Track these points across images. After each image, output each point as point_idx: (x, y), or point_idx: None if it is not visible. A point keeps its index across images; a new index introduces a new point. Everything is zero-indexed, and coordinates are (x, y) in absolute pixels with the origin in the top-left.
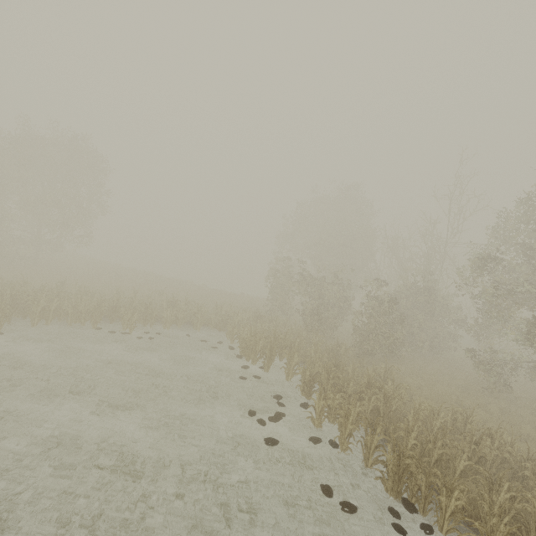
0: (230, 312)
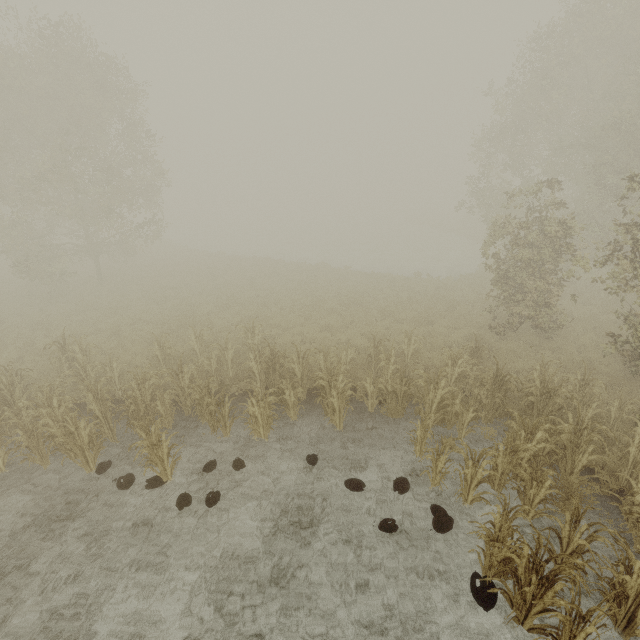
0: (409, 353)
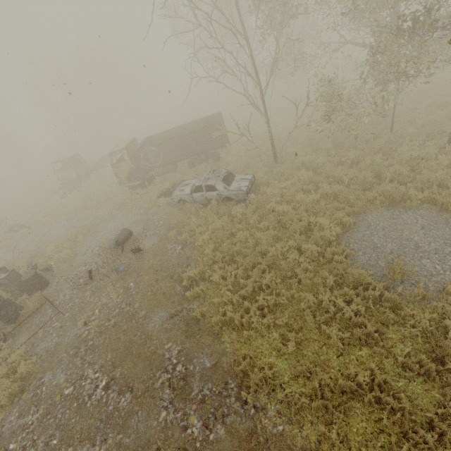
0: None
